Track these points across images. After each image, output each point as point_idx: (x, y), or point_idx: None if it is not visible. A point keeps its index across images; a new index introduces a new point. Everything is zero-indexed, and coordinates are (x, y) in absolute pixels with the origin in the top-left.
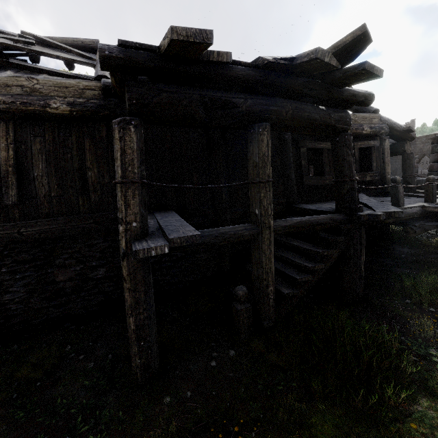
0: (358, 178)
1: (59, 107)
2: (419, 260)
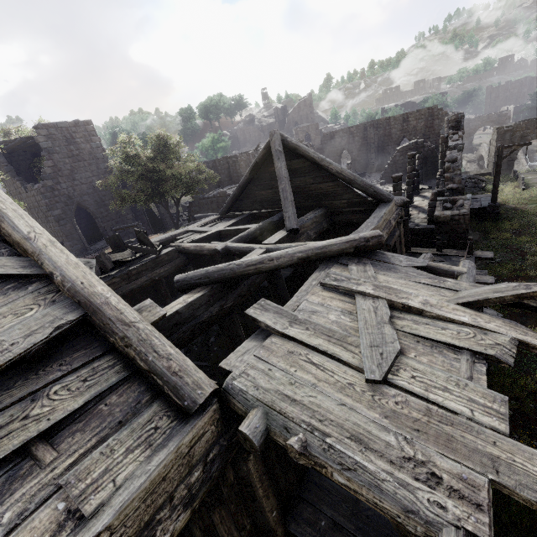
0: None
1: (173, 529)
2: None
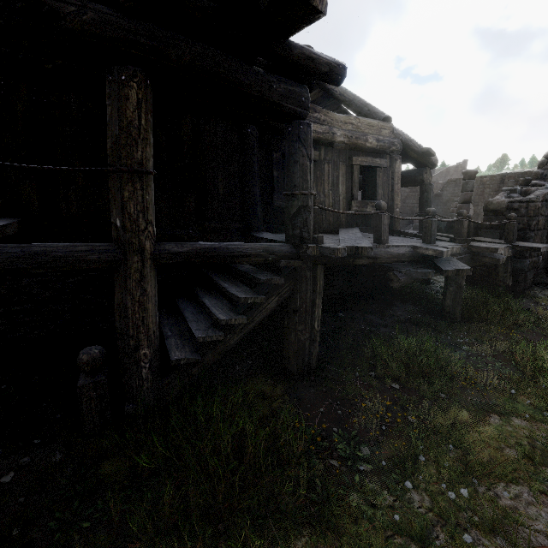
0: (315, 192)
1: None
2: (413, 319)
